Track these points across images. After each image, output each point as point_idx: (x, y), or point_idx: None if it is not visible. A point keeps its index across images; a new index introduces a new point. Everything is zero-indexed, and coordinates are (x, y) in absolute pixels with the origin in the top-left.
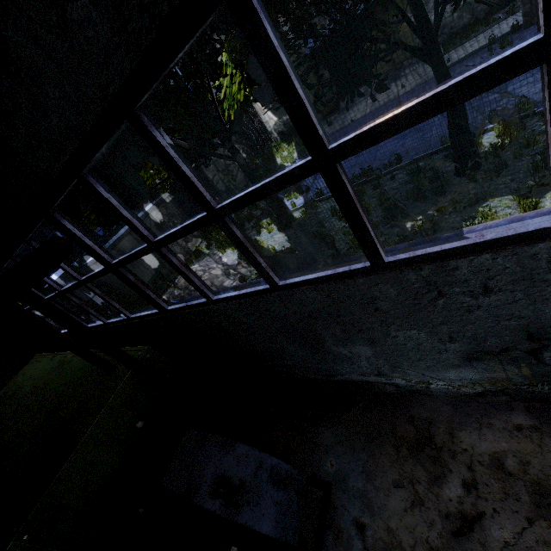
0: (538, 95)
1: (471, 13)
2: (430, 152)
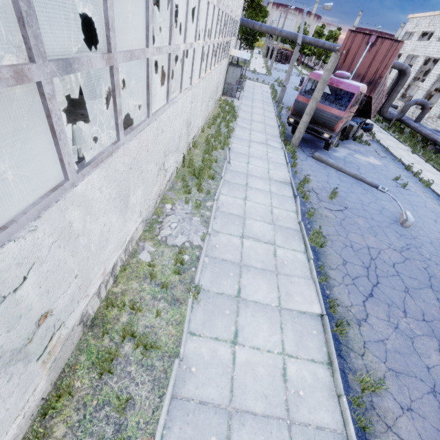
0: None
1: None
2: None
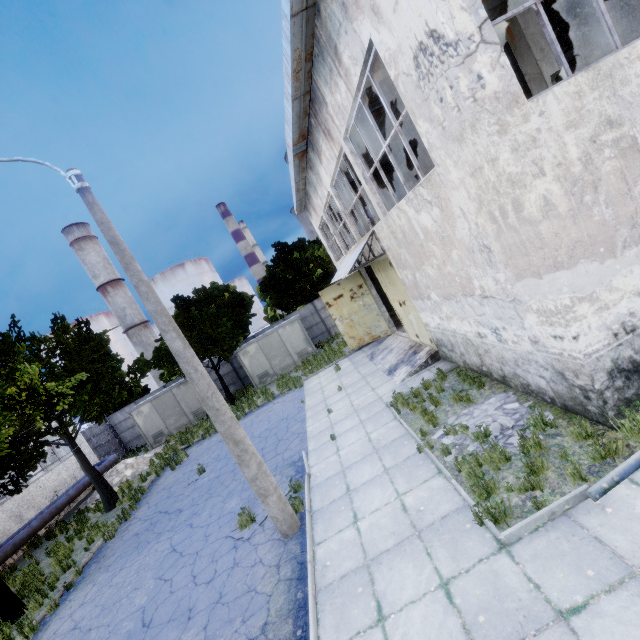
0: (46, 636)
1: (479, 356)
2: (81, 565)
